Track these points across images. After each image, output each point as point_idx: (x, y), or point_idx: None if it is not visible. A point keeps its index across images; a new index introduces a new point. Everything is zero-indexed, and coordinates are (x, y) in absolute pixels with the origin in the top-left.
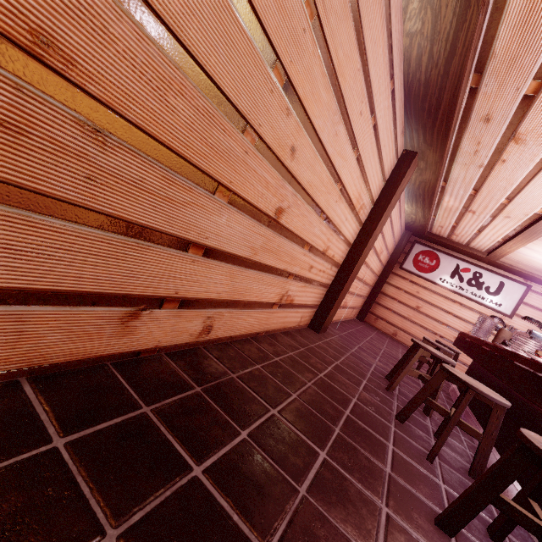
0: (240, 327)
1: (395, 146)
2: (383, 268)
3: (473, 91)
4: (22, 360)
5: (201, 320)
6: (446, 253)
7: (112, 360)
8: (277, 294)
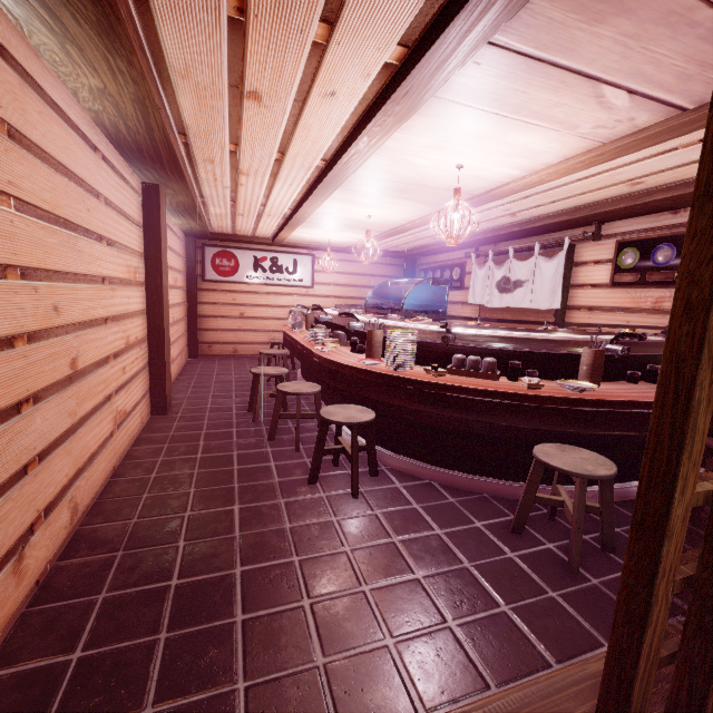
0: (98, 479)
1: (132, 190)
2: (186, 291)
3: (186, 144)
4: None
5: (67, 509)
6: (240, 248)
7: (24, 606)
8: (110, 422)
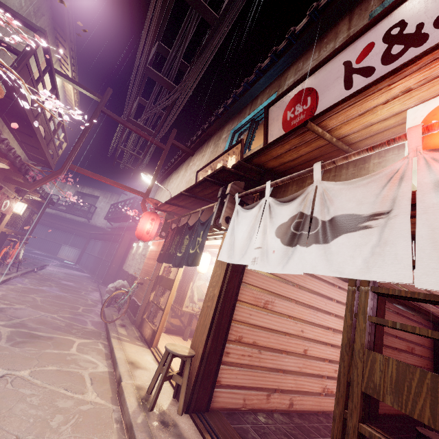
0: (306, 405)
1: None
2: (430, 359)
3: None
4: (251, 406)
5: (288, 399)
6: None
7: (266, 411)
8: (319, 387)
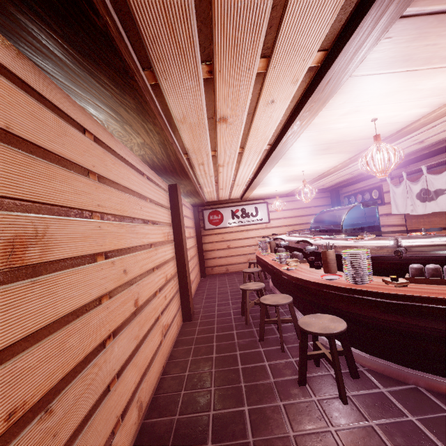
0: (154, 379)
1: (163, 190)
2: (196, 237)
3: (188, 158)
4: None
5: (135, 408)
6: (222, 207)
7: None
8: (159, 335)
